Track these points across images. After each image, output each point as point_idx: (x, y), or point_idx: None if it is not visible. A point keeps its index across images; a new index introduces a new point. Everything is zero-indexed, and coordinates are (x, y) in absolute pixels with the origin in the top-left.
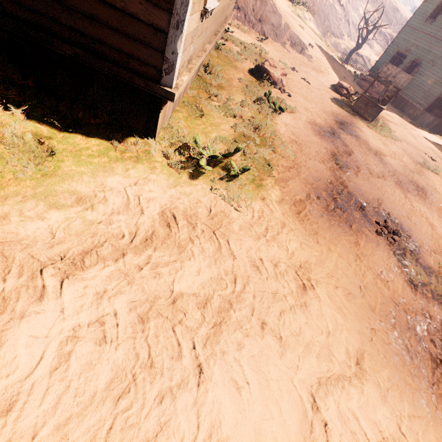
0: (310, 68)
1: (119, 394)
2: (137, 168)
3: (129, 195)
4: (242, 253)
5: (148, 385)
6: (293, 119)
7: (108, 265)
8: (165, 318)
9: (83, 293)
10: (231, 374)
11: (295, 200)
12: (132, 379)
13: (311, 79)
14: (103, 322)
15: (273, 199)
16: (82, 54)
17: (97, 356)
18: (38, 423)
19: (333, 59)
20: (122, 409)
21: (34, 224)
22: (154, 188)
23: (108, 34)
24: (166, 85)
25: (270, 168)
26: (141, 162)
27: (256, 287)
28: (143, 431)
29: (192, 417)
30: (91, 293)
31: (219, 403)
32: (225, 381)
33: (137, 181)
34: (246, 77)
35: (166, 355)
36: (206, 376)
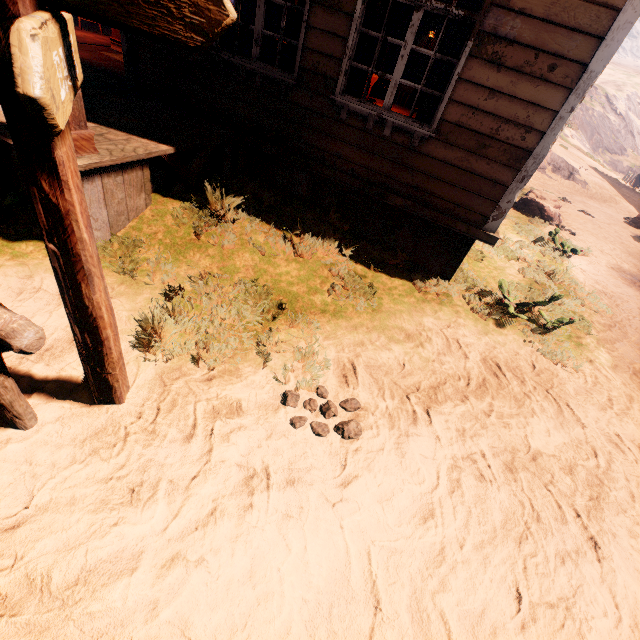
0: (585, 196)
1: (518, 537)
2: (444, 311)
3: (448, 337)
4: (591, 422)
5: (543, 539)
6: (589, 263)
7: (458, 404)
8: (532, 473)
9: (447, 427)
10: (633, 564)
11: (635, 369)
12: (524, 526)
13: (593, 210)
14: (474, 460)
15: (603, 364)
16: (411, 204)
17: (482, 491)
18: (457, 536)
19: (617, 182)
20: (528, 553)
21: (385, 354)
22: (466, 333)
23: (442, 188)
24: (489, 230)
25: (587, 323)
26: (444, 305)
27: (624, 468)
28: (557, 585)
29: (605, 594)
30: (452, 428)
31: (633, 592)
32: (628, 569)
33: (448, 324)
34: (510, 213)
35: (548, 514)
36: (605, 553)
